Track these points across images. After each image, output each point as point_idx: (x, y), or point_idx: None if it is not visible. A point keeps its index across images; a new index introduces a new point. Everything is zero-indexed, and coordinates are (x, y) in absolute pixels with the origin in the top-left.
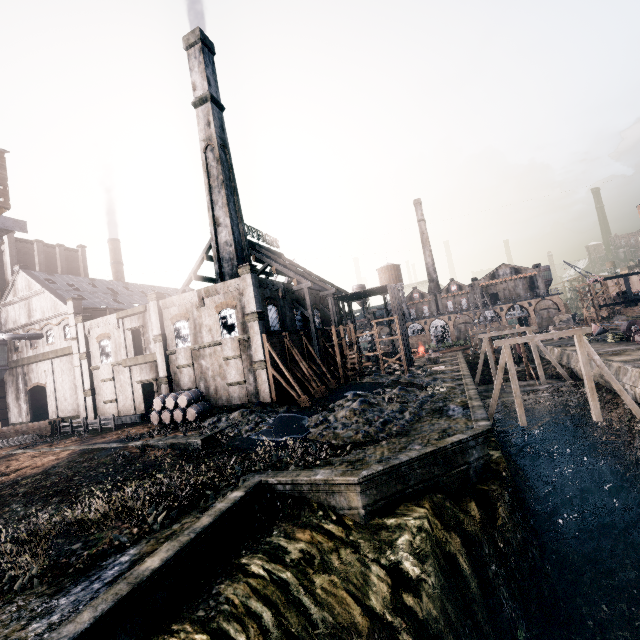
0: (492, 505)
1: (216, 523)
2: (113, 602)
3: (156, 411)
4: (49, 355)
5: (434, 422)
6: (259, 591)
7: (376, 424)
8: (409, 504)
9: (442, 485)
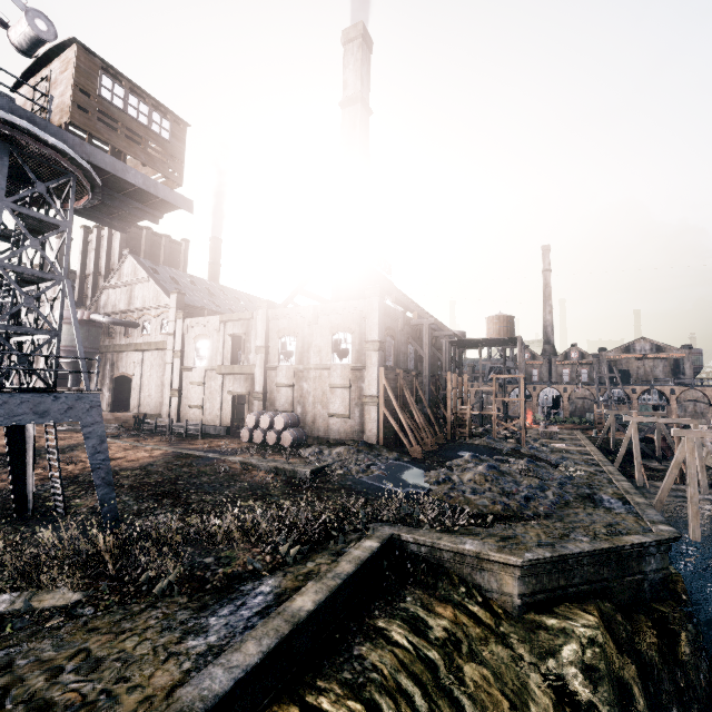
0: (672, 633)
1: (356, 572)
2: (277, 639)
3: (248, 427)
4: (142, 346)
5: (590, 511)
6: (407, 666)
7: (517, 498)
8: (570, 606)
9: (610, 592)
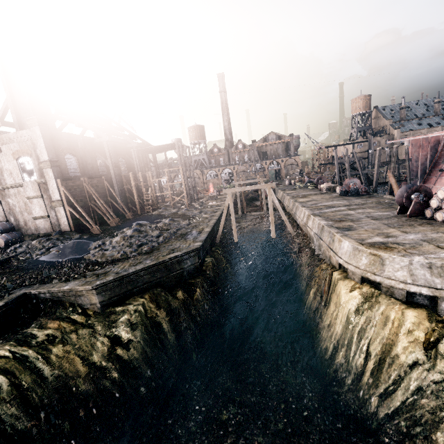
0: (194, 291)
1: None
2: None
3: None
4: None
5: (174, 243)
6: None
7: (134, 246)
8: (137, 297)
9: (163, 283)
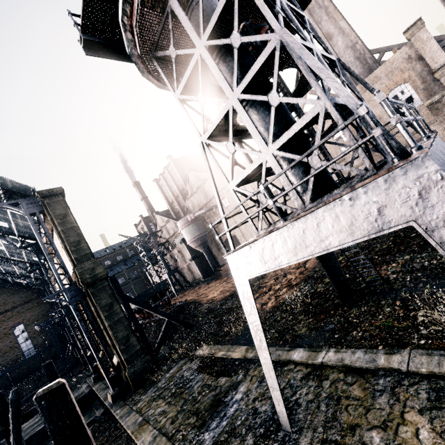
0: None
1: None
2: None
3: None
4: (230, 214)
5: None
6: None
7: None
8: None
9: None
